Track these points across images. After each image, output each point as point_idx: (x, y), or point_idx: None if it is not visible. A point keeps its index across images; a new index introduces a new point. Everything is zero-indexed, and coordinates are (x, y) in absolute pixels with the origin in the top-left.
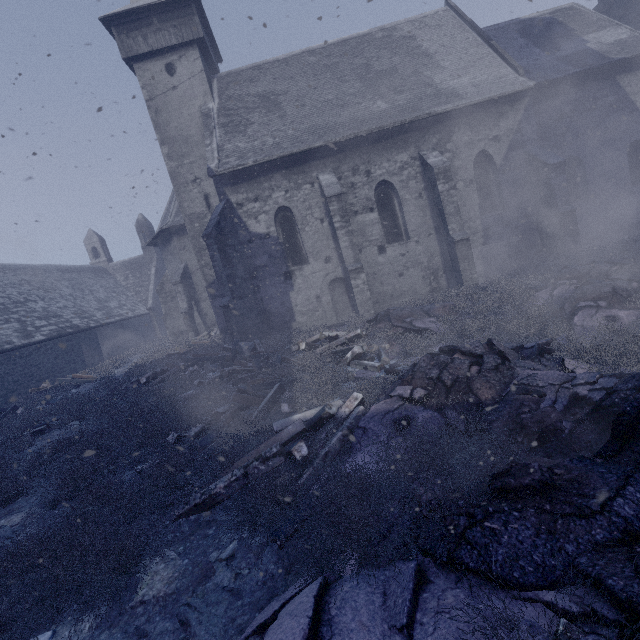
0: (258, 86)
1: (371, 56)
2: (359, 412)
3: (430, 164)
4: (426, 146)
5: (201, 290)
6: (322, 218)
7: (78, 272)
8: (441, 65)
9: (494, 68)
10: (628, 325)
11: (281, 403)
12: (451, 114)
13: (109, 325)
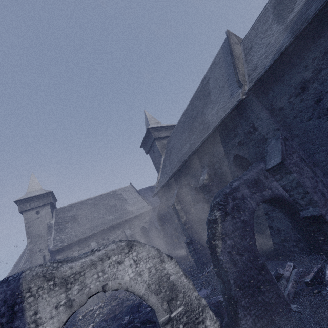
0: (71, 213)
1: (109, 200)
2: None
3: (126, 234)
4: (126, 227)
5: None
6: None
7: None
8: (128, 203)
9: (142, 203)
10: None
11: None
12: (132, 217)
13: None
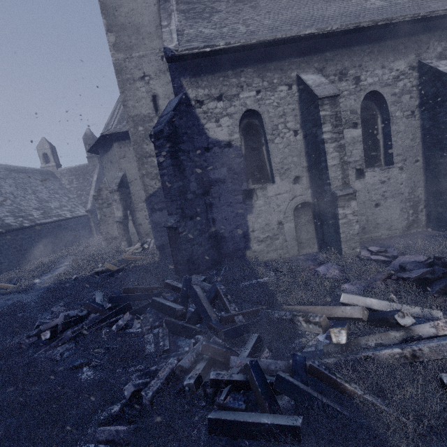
0: None
1: None
2: None
3: (445, 71)
4: (428, 54)
5: (137, 200)
6: (296, 129)
7: (26, 173)
8: None
9: None
10: None
11: None
12: None
13: (45, 225)
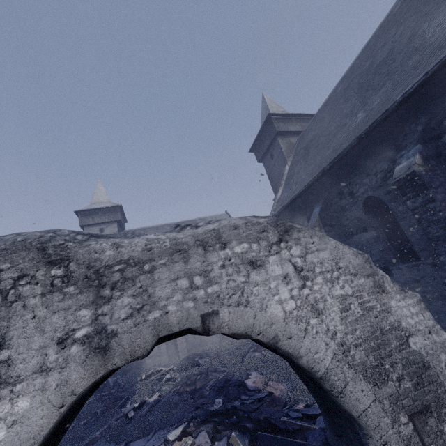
0: None
1: None
2: (156, 398)
3: None
4: None
5: None
6: None
7: None
8: None
9: None
10: (255, 358)
11: (127, 404)
12: None
13: None
